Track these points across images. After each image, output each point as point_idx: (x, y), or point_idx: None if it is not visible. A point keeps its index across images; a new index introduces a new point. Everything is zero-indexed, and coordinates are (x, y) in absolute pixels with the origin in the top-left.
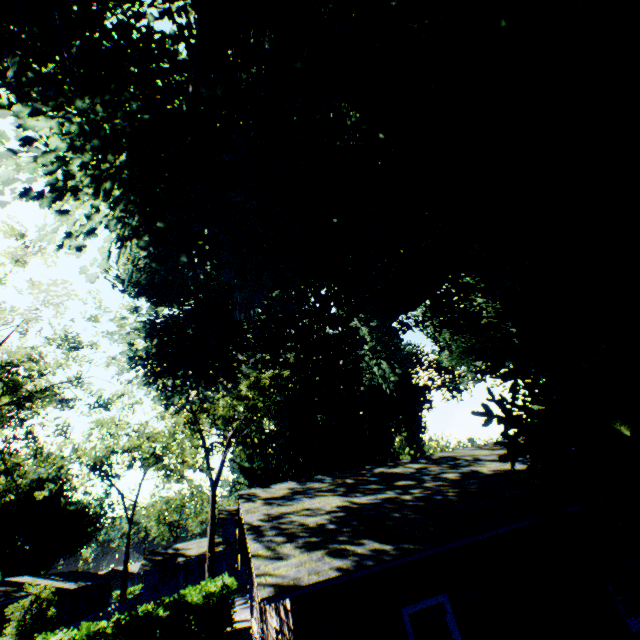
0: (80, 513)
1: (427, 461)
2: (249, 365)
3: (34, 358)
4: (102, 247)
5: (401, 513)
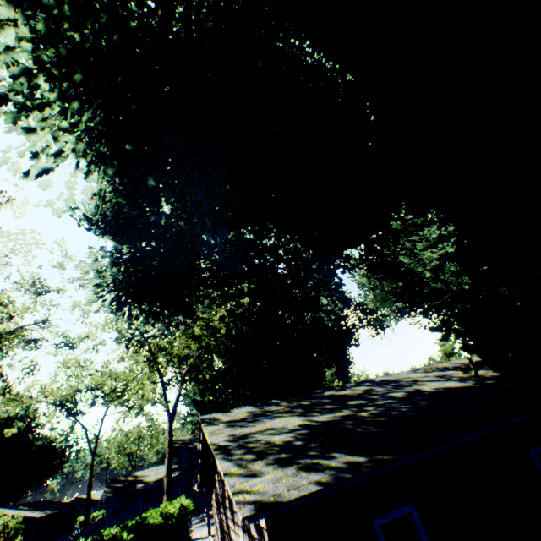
0: (47, 447)
1: (371, 384)
2: (204, 305)
3: (3, 302)
4: (69, 181)
5: (363, 428)
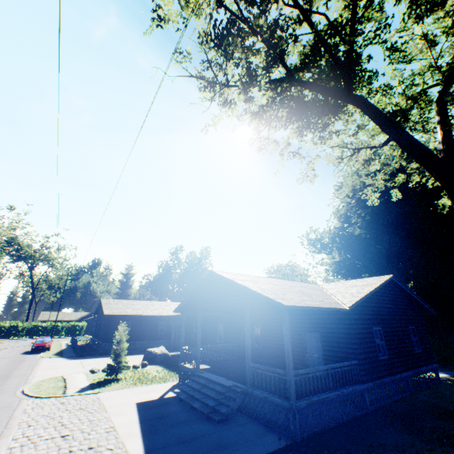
0: None
1: None
2: None
3: None
4: None
5: None
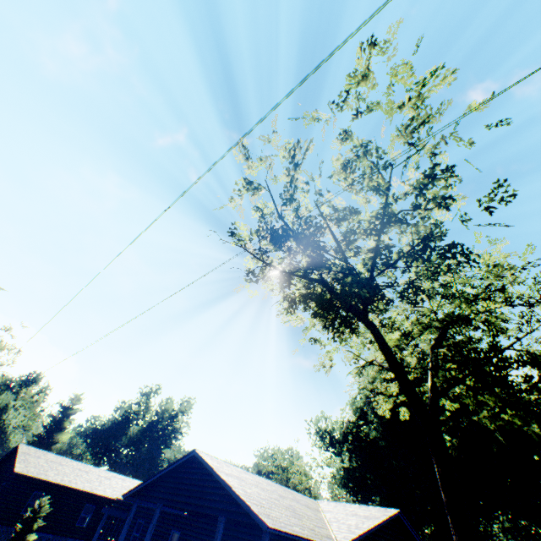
0: None
1: None
2: None
3: None
4: None
5: None
